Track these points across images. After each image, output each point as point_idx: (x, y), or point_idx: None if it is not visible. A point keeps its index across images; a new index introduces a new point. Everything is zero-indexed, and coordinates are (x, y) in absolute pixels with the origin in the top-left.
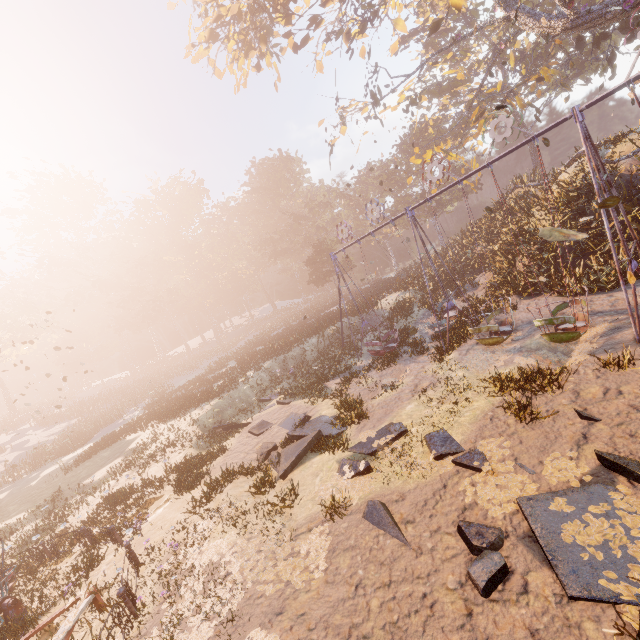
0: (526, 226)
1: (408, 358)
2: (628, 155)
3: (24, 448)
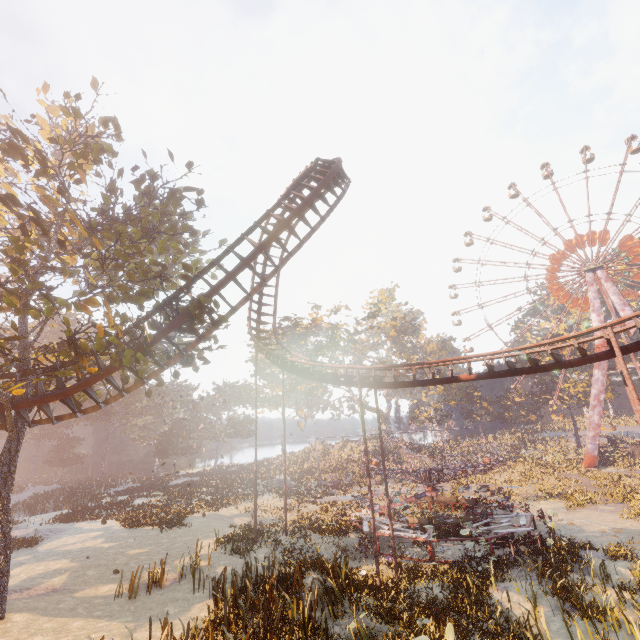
0: (350, 457)
1: (351, 489)
2: (376, 446)
3: None
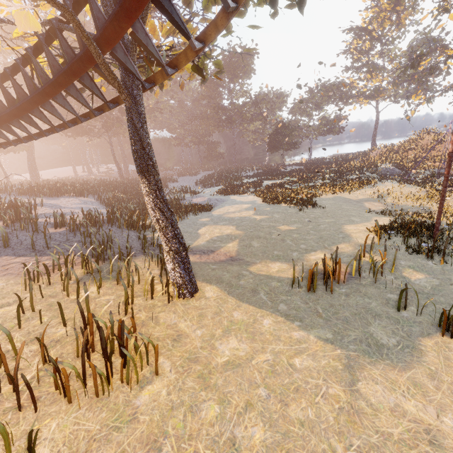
0: None
1: None
2: None
3: (71, 207)
